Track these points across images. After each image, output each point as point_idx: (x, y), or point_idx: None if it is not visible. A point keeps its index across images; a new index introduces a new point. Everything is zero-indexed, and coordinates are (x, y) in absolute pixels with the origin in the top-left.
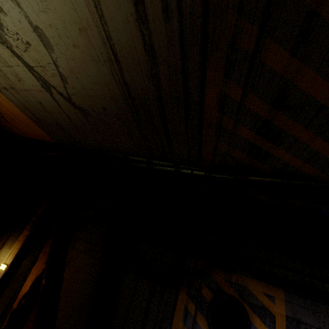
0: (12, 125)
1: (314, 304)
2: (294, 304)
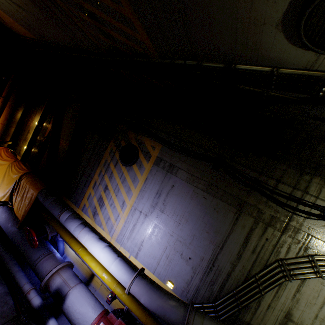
0: (10, 25)
1: (174, 153)
2: (164, 152)
